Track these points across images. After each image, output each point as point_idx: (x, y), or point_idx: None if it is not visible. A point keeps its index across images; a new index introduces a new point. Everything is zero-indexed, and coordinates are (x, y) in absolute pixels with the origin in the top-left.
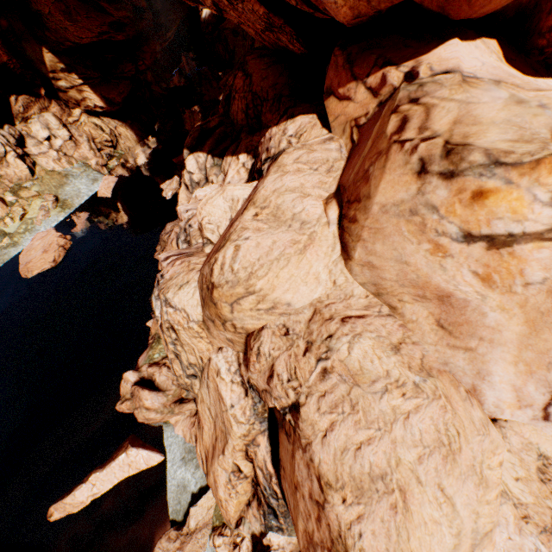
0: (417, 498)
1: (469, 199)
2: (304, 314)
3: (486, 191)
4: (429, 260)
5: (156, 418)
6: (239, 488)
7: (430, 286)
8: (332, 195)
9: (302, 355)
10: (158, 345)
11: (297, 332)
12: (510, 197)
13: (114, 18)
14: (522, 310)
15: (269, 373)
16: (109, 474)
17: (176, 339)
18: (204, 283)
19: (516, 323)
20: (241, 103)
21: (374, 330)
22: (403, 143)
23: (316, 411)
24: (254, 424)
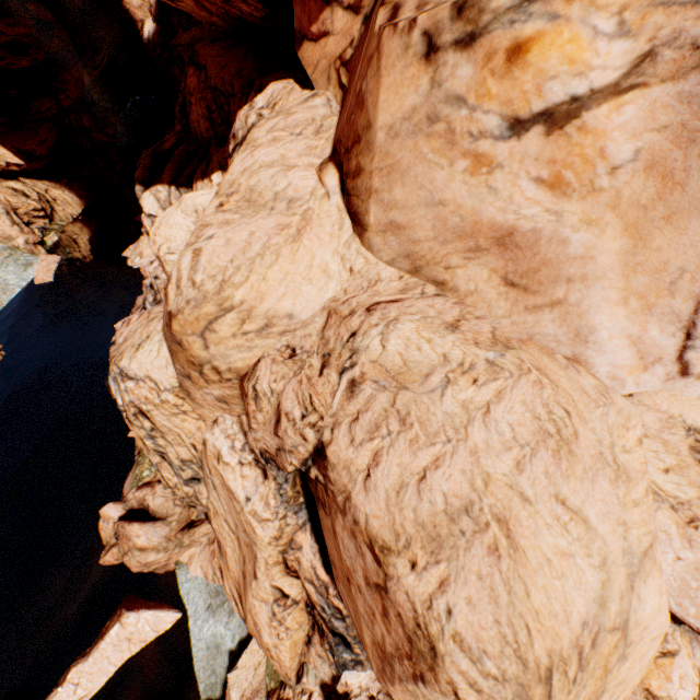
0: (528, 525)
1: (504, 64)
2: (316, 323)
3: (526, 42)
4: (472, 186)
5: (159, 560)
6: (289, 622)
7: (483, 228)
8: (327, 159)
9: (318, 376)
10: (146, 457)
11: (307, 349)
12: (560, 40)
13: (8, 37)
14: (616, 213)
15: (276, 419)
16: (98, 662)
17: (152, 429)
18: (165, 324)
19: (612, 236)
20: (201, 107)
21: (417, 312)
22: (396, 23)
23: (349, 446)
24: (286, 518)
